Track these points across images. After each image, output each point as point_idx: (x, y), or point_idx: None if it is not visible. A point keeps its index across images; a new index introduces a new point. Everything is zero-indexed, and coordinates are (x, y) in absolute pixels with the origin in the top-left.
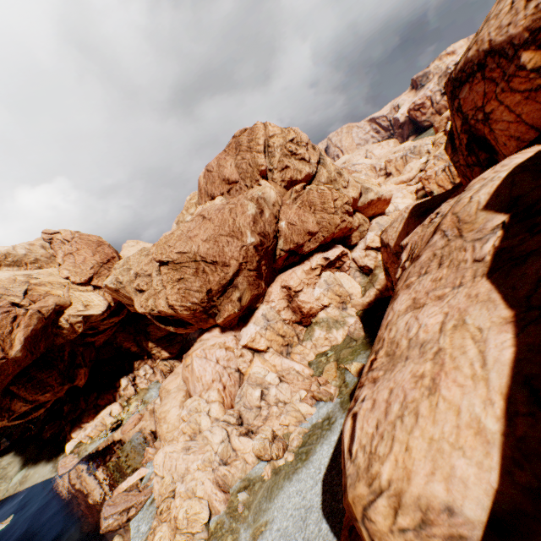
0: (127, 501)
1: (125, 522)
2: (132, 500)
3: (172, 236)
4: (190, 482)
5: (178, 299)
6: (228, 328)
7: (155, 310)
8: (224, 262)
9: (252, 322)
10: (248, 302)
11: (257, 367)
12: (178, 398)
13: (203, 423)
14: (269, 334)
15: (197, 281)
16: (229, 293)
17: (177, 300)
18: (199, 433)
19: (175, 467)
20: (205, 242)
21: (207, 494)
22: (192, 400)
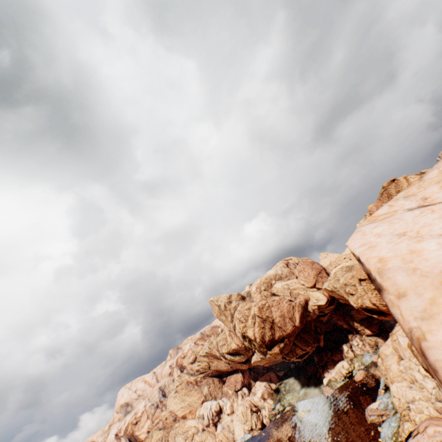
0: (378, 411)
1: (381, 422)
2: (381, 411)
3: None
4: (417, 404)
5: (377, 300)
6: None
7: (363, 305)
8: None
9: None
10: None
11: None
12: (394, 358)
13: (416, 375)
14: None
15: None
16: None
17: (376, 300)
18: (414, 381)
19: (405, 395)
20: None
21: (431, 414)
22: (403, 361)
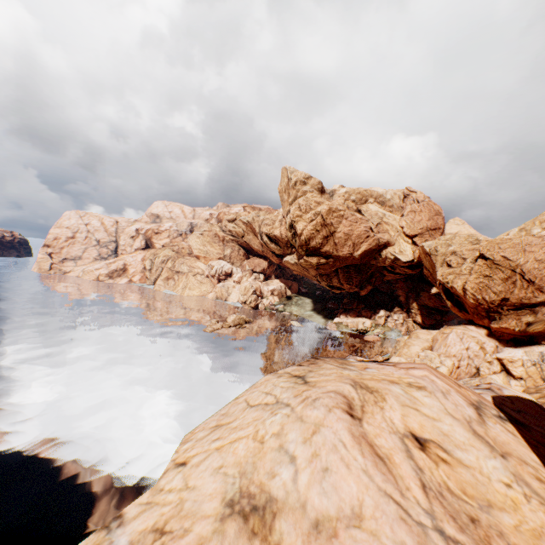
0: None
1: None
2: None
3: (507, 241)
4: None
5: (473, 288)
6: (495, 337)
7: (449, 284)
8: (540, 287)
9: (523, 349)
10: (535, 332)
11: (497, 377)
12: (424, 344)
13: None
14: (532, 370)
15: (500, 286)
16: (521, 313)
17: (471, 288)
18: None
19: None
20: (536, 261)
21: None
22: (431, 352)
